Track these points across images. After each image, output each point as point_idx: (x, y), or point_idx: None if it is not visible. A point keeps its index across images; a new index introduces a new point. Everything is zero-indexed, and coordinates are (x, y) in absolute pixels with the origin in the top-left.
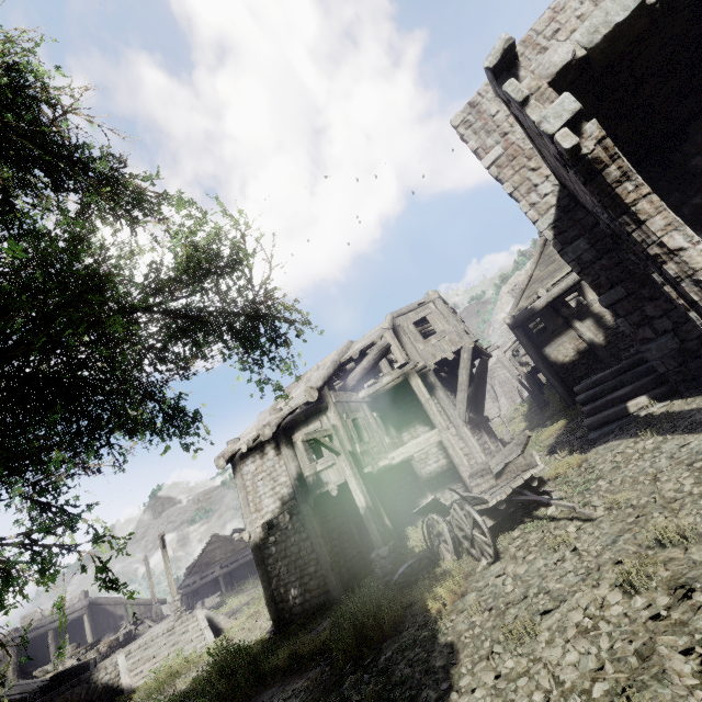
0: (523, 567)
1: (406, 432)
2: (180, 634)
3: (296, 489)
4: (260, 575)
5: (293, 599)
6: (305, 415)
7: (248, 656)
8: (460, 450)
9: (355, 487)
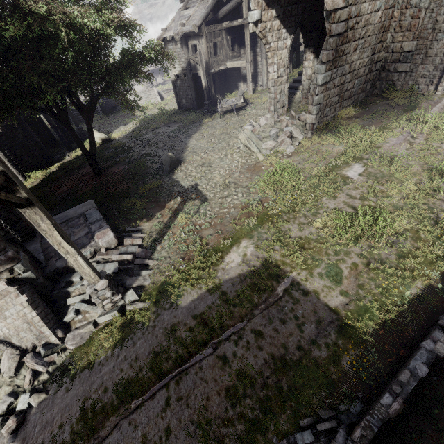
0: (220, 122)
1: (243, 49)
2: (148, 95)
3: (187, 67)
4: (174, 92)
5: (183, 103)
6: (193, 34)
7: (168, 115)
8: (251, 74)
9: (203, 80)
